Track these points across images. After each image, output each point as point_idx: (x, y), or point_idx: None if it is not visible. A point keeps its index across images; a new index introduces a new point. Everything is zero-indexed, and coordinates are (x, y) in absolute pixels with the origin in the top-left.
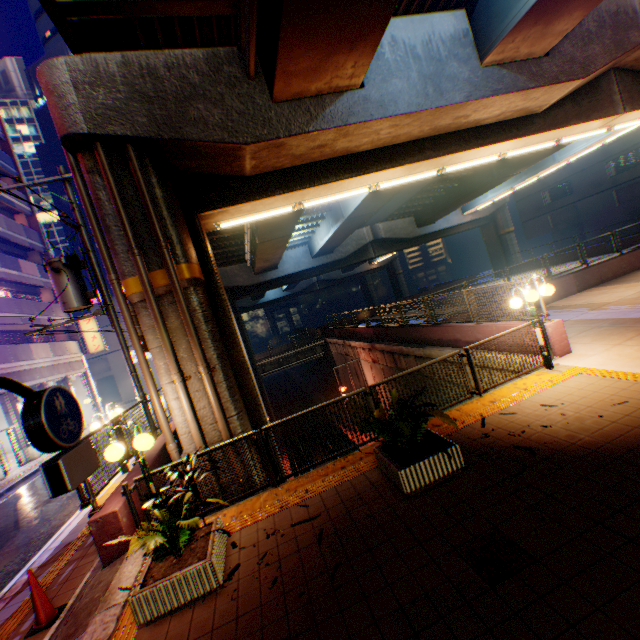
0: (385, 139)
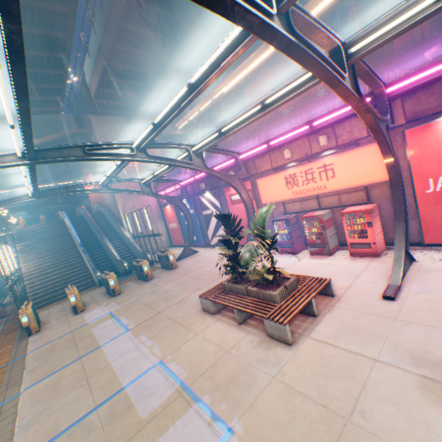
0: None
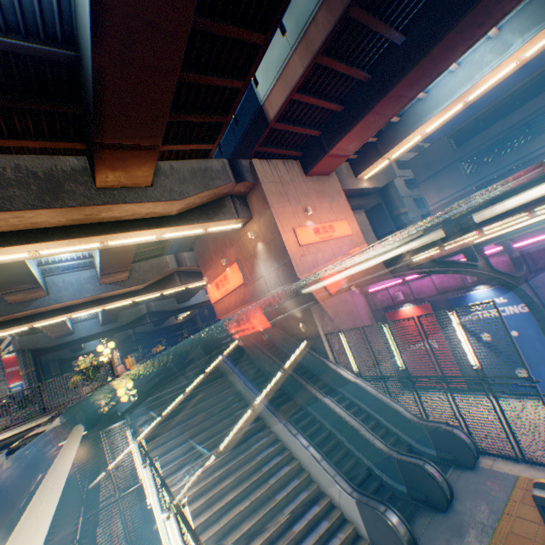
0: (67, 305)
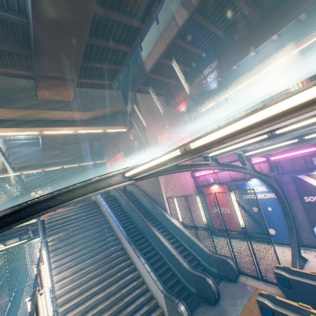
0: (20, 166)
